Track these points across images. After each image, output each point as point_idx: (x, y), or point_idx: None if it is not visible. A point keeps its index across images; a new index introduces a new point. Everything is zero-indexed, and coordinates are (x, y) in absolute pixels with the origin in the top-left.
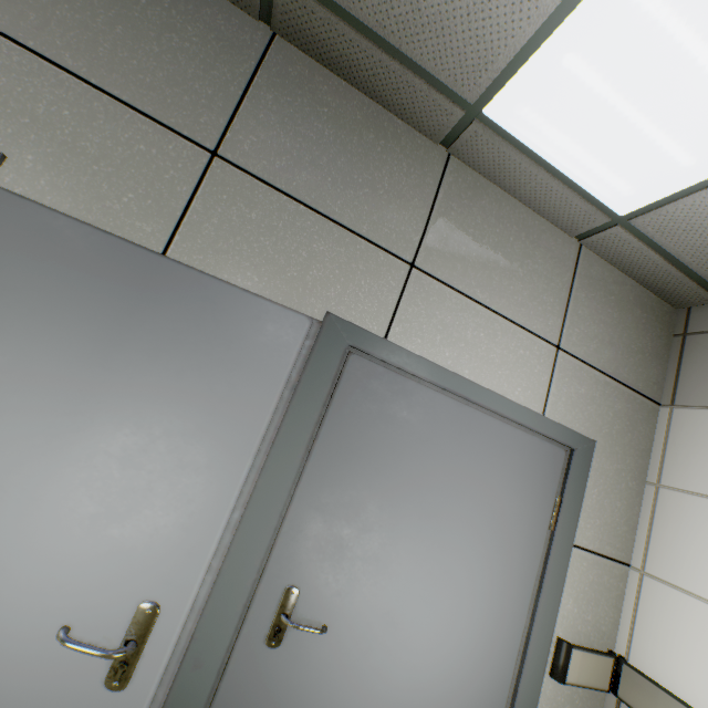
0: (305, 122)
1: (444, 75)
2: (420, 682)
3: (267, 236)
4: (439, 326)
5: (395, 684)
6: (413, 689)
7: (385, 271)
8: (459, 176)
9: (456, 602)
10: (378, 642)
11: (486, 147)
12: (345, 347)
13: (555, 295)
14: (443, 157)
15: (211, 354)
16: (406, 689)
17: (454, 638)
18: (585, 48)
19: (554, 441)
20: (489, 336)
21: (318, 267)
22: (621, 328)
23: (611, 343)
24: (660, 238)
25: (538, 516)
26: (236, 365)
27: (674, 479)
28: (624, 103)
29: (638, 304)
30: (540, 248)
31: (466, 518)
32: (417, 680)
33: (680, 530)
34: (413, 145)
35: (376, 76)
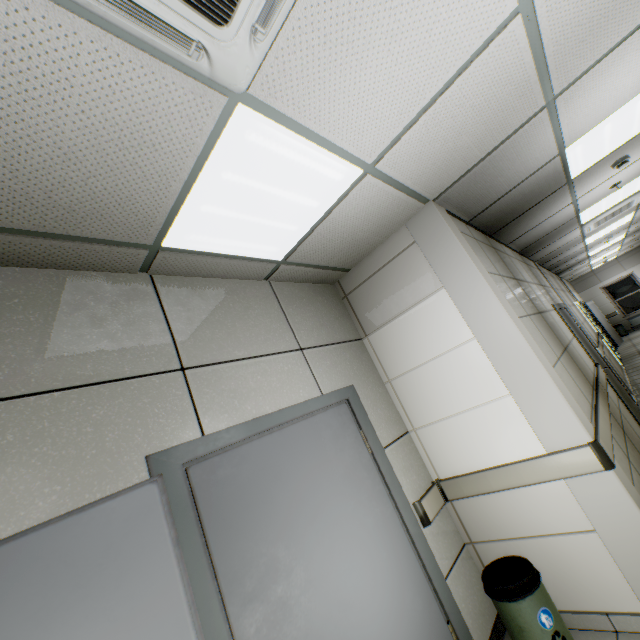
0: (2, 321)
1: (119, 237)
2: (384, 617)
3: (39, 443)
4: (231, 394)
5: (375, 639)
6: (384, 627)
7: (167, 388)
8: (169, 286)
9: (364, 548)
10: (349, 629)
11: (177, 261)
12: (181, 468)
13: (279, 320)
14: (147, 280)
15: (89, 594)
16: (381, 633)
17: (378, 569)
18: (211, 201)
19: (338, 403)
20: (264, 374)
21: (110, 429)
22: (320, 313)
23: (321, 325)
24: (306, 261)
25: (360, 452)
26: (120, 578)
27: (393, 373)
28: (248, 216)
29: (318, 294)
30: (251, 298)
31: (333, 494)
32: (382, 619)
33: (412, 395)
34: (118, 284)
35: (53, 255)
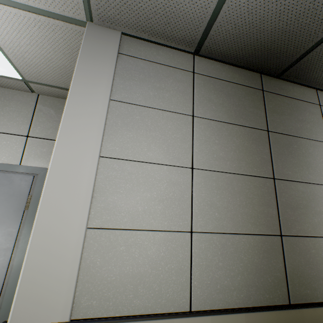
0: None
1: None
2: None
3: None
4: None
5: None
6: None
7: None
8: None
9: None
10: None
11: None
12: None
13: (25, 117)
14: None
15: None
16: None
17: None
18: None
19: (28, 173)
20: None
21: None
22: None
23: None
24: (43, 82)
25: (17, 205)
26: None
27: None
28: None
29: None
30: (14, 101)
31: None
32: None
33: None
34: None
35: None
